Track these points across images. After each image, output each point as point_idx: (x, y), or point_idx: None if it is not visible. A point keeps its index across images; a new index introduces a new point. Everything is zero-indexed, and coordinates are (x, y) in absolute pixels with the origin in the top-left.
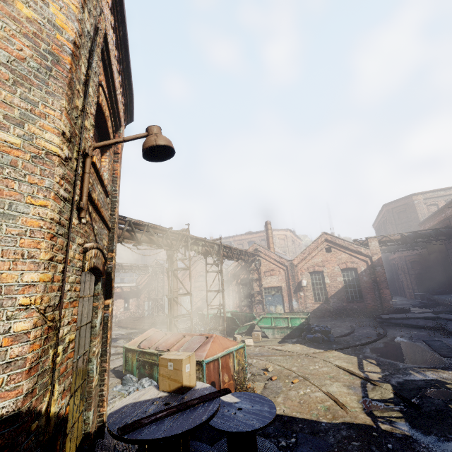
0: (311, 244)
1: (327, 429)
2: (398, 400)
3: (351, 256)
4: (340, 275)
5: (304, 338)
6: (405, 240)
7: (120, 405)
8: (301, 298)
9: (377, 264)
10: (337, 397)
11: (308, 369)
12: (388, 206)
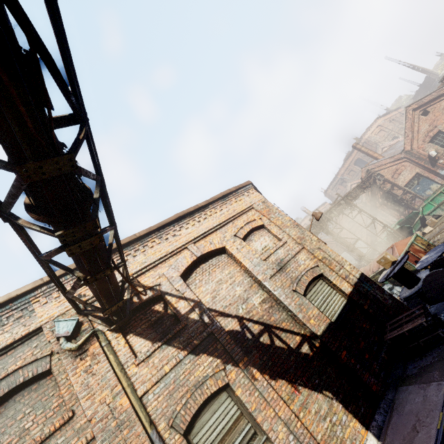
0: (405, 125)
1: None
2: None
3: None
4: None
5: None
6: None
7: (379, 280)
8: (443, 164)
9: None
10: None
11: None
12: None
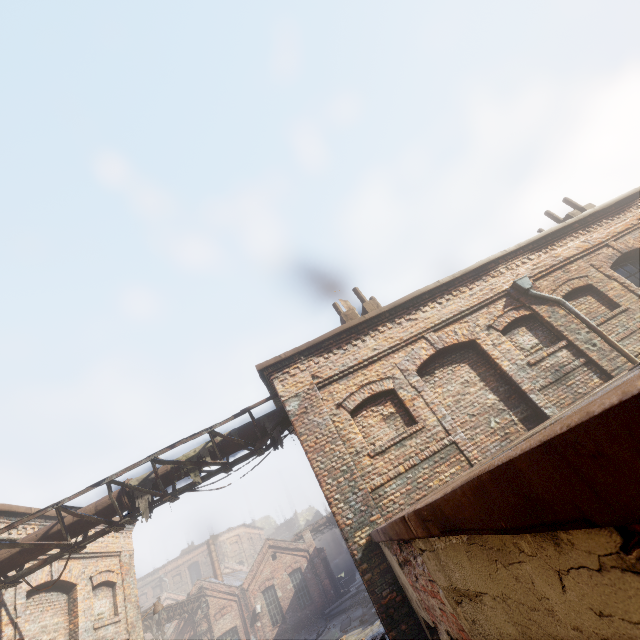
0: (257, 557)
1: None
2: None
3: (294, 556)
4: (289, 581)
5: None
6: (330, 521)
7: None
8: (259, 630)
9: (314, 556)
10: None
11: None
12: None
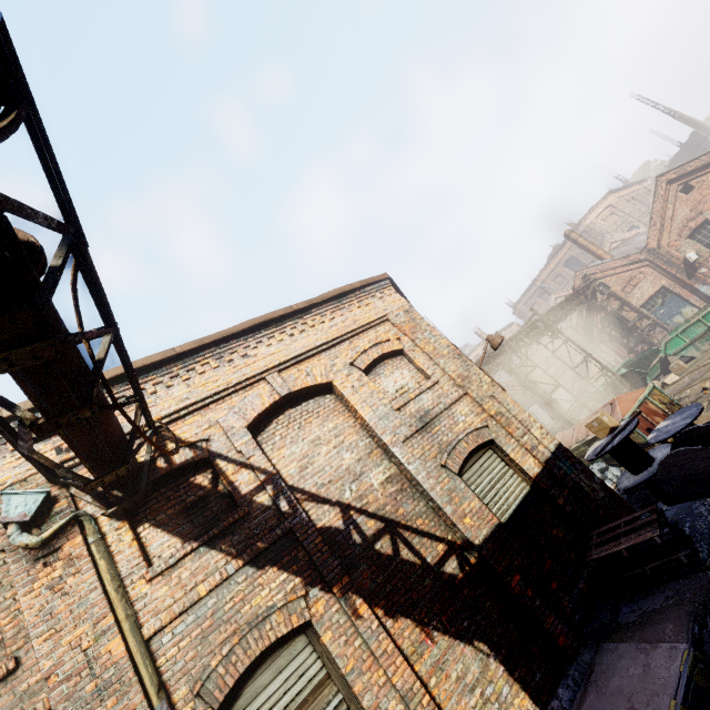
0: (652, 207)
1: None
2: None
3: None
4: None
5: None
6: None
7: (586, 455)
8: (707, 276)
9: None
10: None
11: None
12: None
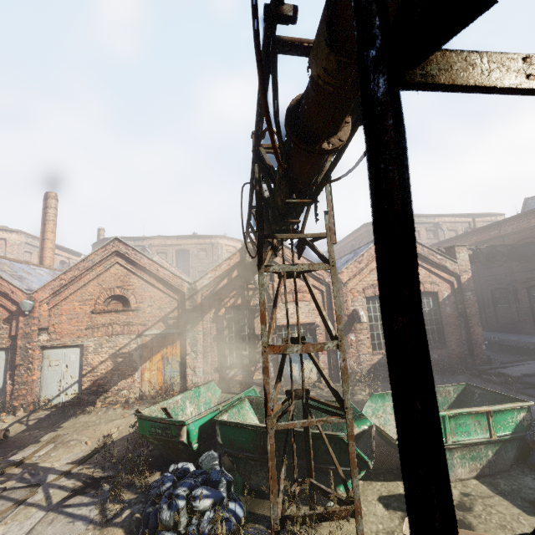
0: (371, 247)
1: None
2: None
3: (430, 273)
4: None
5: None
6: (477, 257)
7: None
8: (351, 345)
9: (467, 287)
10: None
11: None
12: (370, 226)
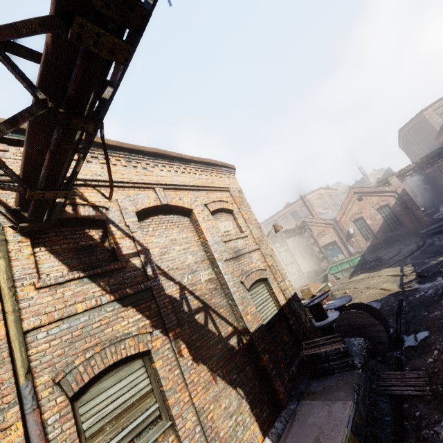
0: (344, 201)
1: (381, 300)
2: (417, 277)
3: (380, 197)
4: (377, 214)
5: (364, 269)
6: (419, 166)
7: None
8: (354, 243)
9: (403, 194)
10: (386, 288)
11: (370, 283)
12: (403, 130)
